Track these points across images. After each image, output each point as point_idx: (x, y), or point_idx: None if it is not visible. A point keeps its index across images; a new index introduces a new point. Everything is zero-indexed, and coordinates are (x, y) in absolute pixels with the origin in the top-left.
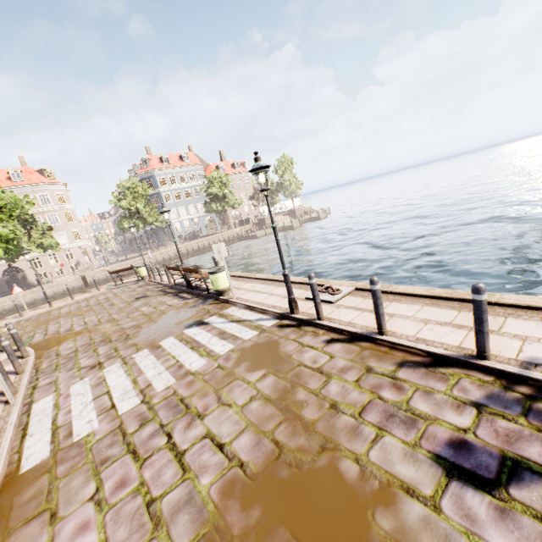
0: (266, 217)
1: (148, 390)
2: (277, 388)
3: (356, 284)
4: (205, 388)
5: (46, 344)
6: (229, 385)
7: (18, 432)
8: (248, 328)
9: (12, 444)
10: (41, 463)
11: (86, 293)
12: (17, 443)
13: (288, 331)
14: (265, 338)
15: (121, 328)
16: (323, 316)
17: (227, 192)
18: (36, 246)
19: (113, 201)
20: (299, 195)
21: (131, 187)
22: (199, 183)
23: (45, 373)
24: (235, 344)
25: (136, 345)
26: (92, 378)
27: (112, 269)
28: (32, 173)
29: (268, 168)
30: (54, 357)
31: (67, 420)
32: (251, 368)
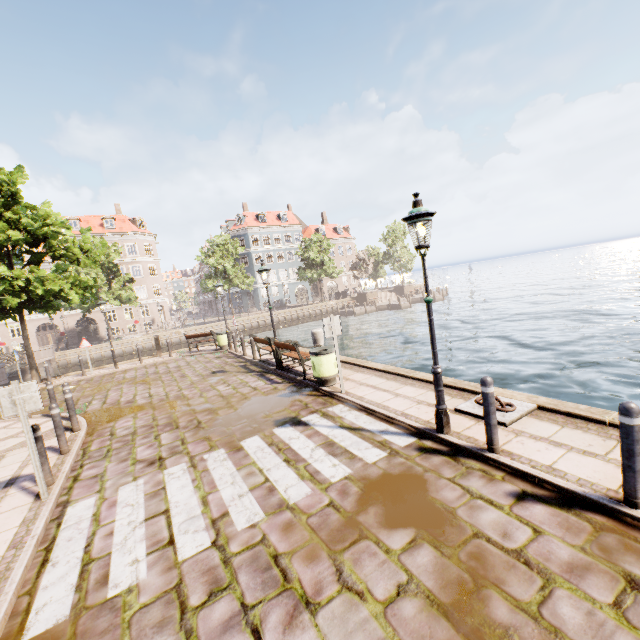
0: (368, 291)
1: (223, 524)
2: (445, 578)
3: (538, 399)
4: (312, 542)
5: (102, 415)
6: (353, 548)
7: (39, 552)
8: (369, 443)
9: (26, 574)
10: (53, 629)
11: (156, 357)
12: (32, 573)
13: (437, 461)
14: (400, 466)
15: (192, 410)
16: (498, 447)
17: (326, 258)
18: (115, 297)
19: (201, 258)
20: (410, 269)
21: (222, 244)
22: (295, 246)
23: (92, 458)
24: (353, 467)
25: (209, 440)
26: (148, 482)
27: (187, 332)
28: (125, 221)
29: (431, 217)
30: (107, 437)
31: (105, 549)
32: (386, 521)
